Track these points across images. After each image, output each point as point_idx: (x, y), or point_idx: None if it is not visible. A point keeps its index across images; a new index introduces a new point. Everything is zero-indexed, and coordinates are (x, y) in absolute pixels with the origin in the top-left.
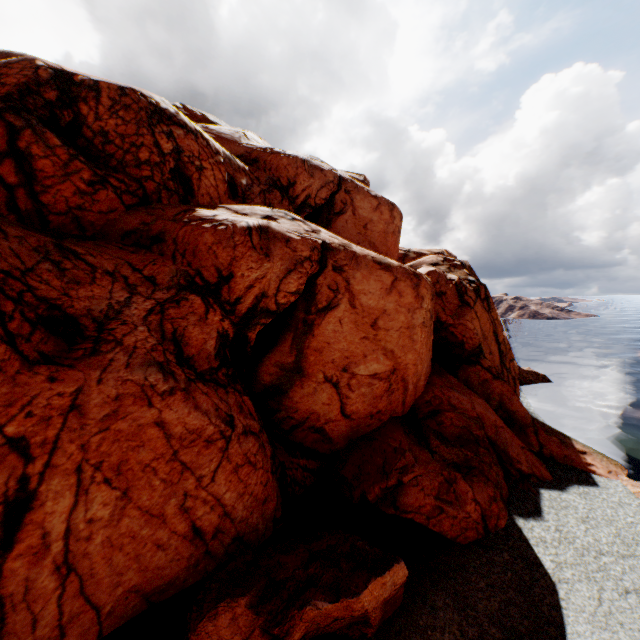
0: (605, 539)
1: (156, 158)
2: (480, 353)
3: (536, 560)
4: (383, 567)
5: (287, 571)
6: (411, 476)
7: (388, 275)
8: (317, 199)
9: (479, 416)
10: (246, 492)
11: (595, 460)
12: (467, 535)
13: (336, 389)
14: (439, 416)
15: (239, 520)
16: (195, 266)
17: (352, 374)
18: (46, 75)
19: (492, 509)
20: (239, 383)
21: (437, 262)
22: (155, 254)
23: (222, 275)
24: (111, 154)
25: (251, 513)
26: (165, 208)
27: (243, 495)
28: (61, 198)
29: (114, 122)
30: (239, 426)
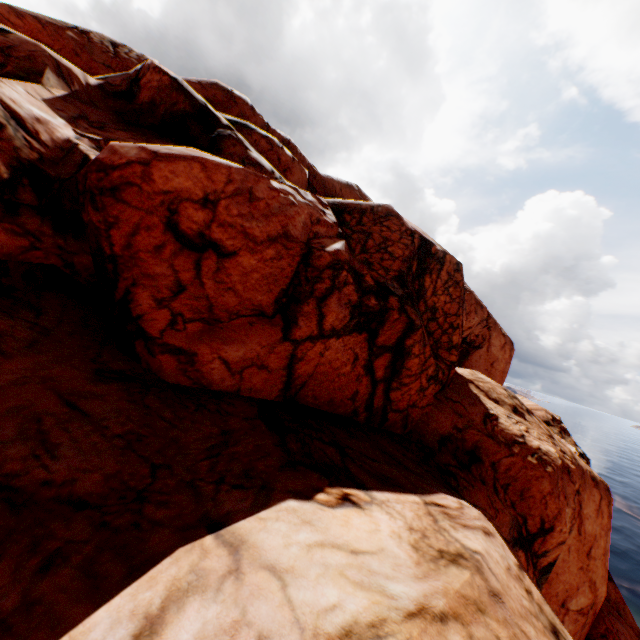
0: None
1: (459, 339)
2: None
3: None
4: None
5: None
6: None
7: (597, 493)
8: (472, 334)
9: None
10: None
11: None
12: None
13: None
14: None
15: None
16: (519, 509)
17: (566, 609)
18: (416, 244)
19: None
20: None
21: (548, 420)
22: (479, 481)
23: (543, 526)
24: (430, 331)
25: None
26: (462, 402)
27: None
28: (406, 395)
29: (443, 298)
30: None
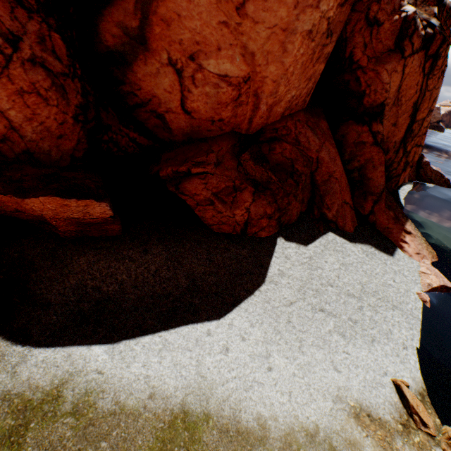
0: (347, 280)
1: None
2: (378, 116)
3: (266, 264)
4: (80, 198)
5: (16, 174)
6: (200, 170)
7: None
8: None
9: (319, 161)
10: (35, 120)
11: (413, 242)
12: (222, 228)
13: (179, 78)
14: (275, 144)
15: (29, 140)
16: None
17: (199, 67)
18: None
19: (260, 222)
20: (55, 19)
21: None
22: None
23: None
24: None
25: (42, 139)
26: None
27: (32, 121)
28: None
29: None
30: (26, 52)
